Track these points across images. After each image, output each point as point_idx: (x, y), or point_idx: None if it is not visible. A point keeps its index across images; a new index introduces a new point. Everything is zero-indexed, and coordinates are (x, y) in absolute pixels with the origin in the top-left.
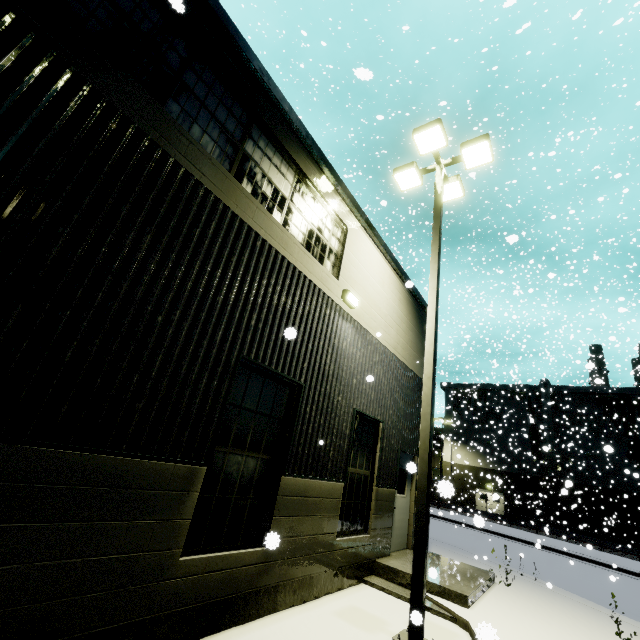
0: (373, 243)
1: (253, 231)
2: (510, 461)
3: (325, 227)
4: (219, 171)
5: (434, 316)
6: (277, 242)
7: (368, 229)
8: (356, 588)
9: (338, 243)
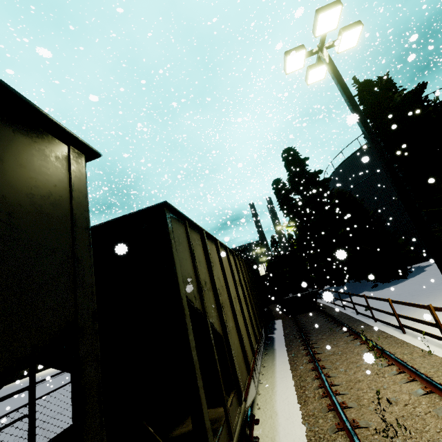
0: None
1: None
2: None
3: None
4: None
5: None
6: None
7: None
8: None
9: None
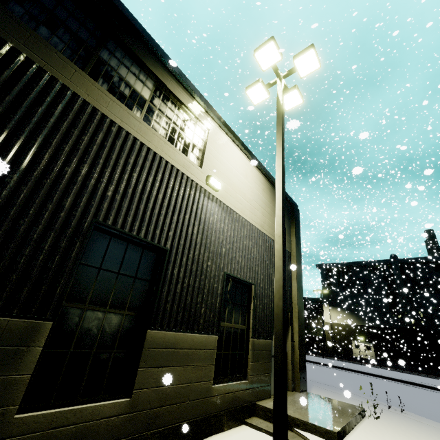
0: (234, 144)
1: (107, 118)
2: (375, 318)
3: (187, 127)
4: (66, 64)
5: (281, 187)
6: (135, 130)
7: (228, 132)
8: (236, 430)
9: (201, 141)
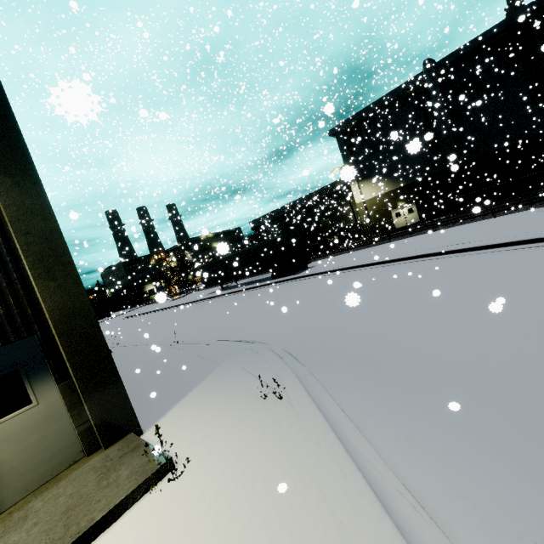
0: None
1: None
2: (413, 171)
3: None
4: None
5: None
6: None
7: None
8: None
9: None
